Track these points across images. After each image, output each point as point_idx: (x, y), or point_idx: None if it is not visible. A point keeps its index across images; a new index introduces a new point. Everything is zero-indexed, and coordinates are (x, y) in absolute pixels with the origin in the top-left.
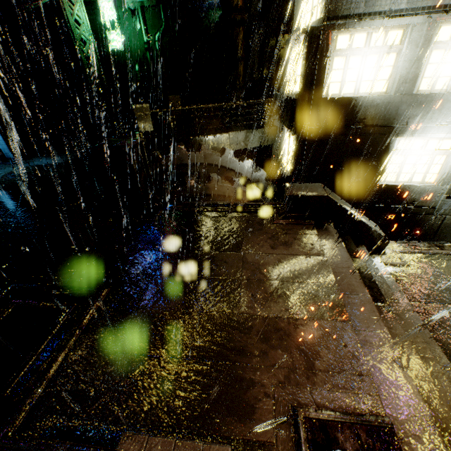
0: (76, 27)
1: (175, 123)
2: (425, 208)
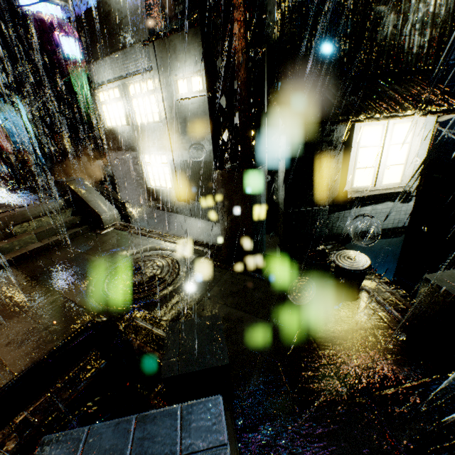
0: (79, 91)
1: None
2: (174, 208)
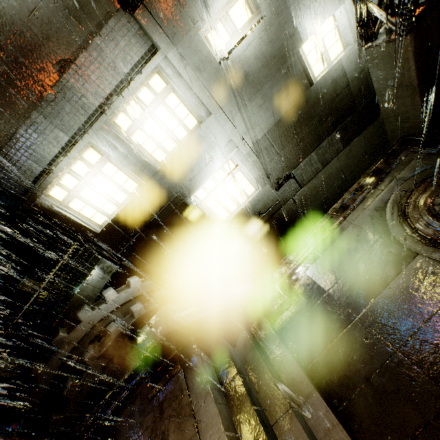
0: None
1: (48, 296)
2: (273, 207)
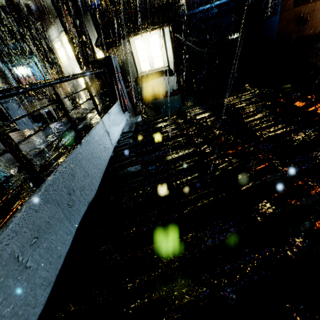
0: None
1: None
2: None
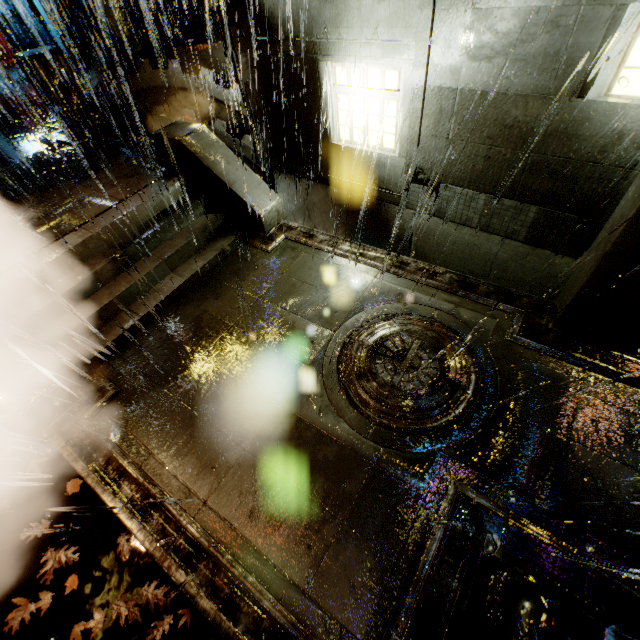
0: None
1: (212, 23)
2: (390, 194)
